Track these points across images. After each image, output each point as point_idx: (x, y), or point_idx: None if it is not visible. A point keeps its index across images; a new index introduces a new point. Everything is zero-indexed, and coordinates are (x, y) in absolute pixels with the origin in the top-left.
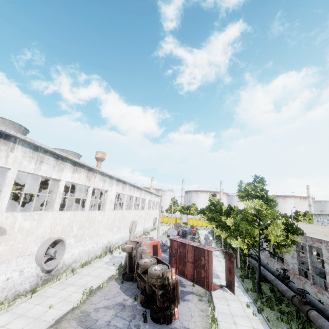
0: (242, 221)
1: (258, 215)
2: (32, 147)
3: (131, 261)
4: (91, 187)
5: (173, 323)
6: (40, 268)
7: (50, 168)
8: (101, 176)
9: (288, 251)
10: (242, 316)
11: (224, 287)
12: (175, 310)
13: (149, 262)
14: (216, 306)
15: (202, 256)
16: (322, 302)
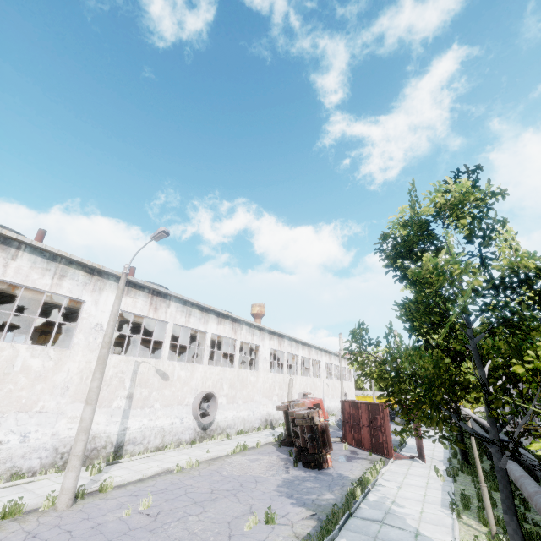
0: None
1: None
2: (182, 302)
3: (289, 423)
4: (238, 341)
5: (326, 470)
6: (197, 422)
7: (197, 320)
8: (248, 327)
9: None
10: (420, 476)
11: (417, 459)
12: (327, 456)
13: (299, 410)
14: (388, 465)
15: (377, 414)
16: None
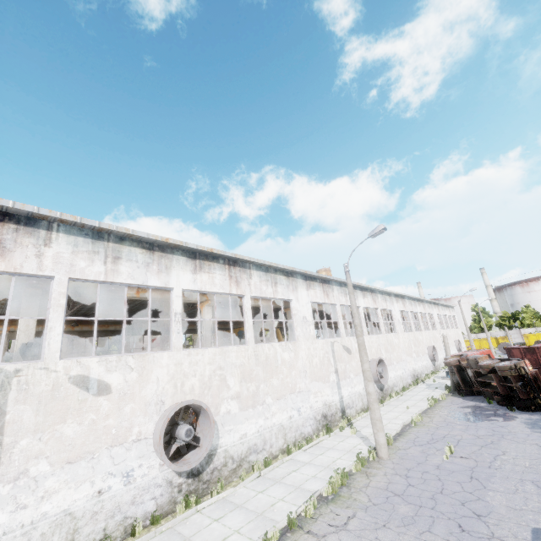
0: None
1: None
2: (338, 284)
3: (463, 375)
4: (379, 309)
5: None
6: (376, 385)
7: None
8: (381, 295)
9: None
10: None
11: None
12: None
13: (492, 362)
14: None
15: None
16: None
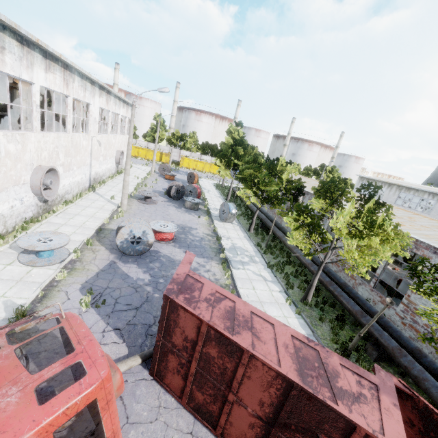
0: None
1: None
2: None
3: None
4: None
5: None
6: None
7: None
8: None
9: None
10: None
11: None
12: None
13: None
14: None
15: (325, 433)
16: None
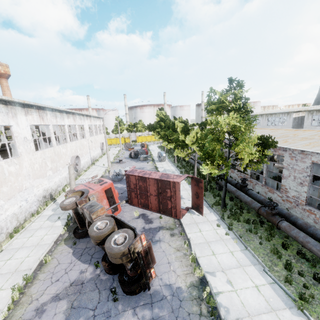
0: (211, 142)
1: (235, 133)
2: None
3: (80, 217)
4: None
5: (151, 285)
6: None
7: None
8: None
9: (259, 167)
10: (217, 241)
11: (190, 209)
12: (151, 271)
13: (105, 229)
14: (191, 238)
15: (167, 188)
16: (271, 199)
